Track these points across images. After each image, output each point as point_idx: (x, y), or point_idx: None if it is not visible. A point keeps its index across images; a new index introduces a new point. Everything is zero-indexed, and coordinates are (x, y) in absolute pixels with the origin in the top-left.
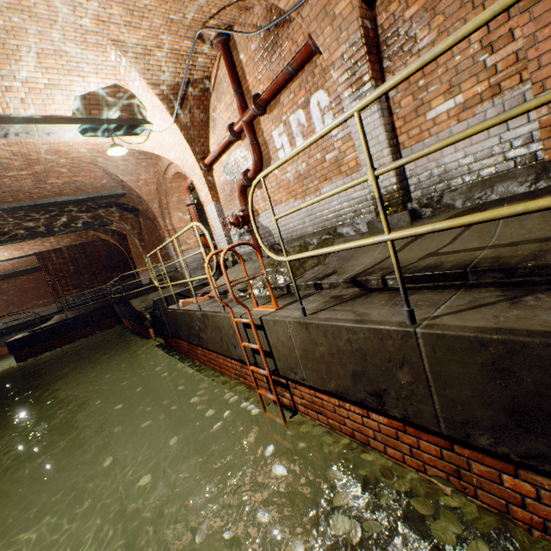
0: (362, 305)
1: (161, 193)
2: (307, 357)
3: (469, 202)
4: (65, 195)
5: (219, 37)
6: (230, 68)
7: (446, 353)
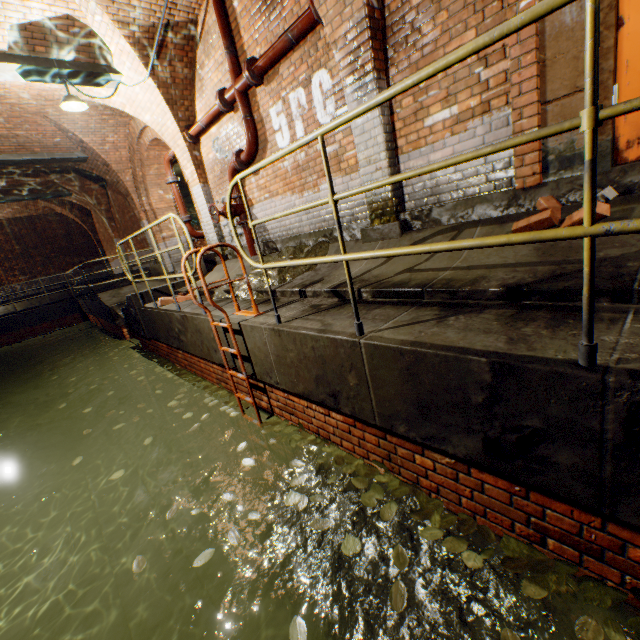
0: (332, 316)
1: (135, 162)
2: (280, 363)
3: (453, 220)
4: (2, 152)
5: None
6: (221, 16)
7: (379, 360)
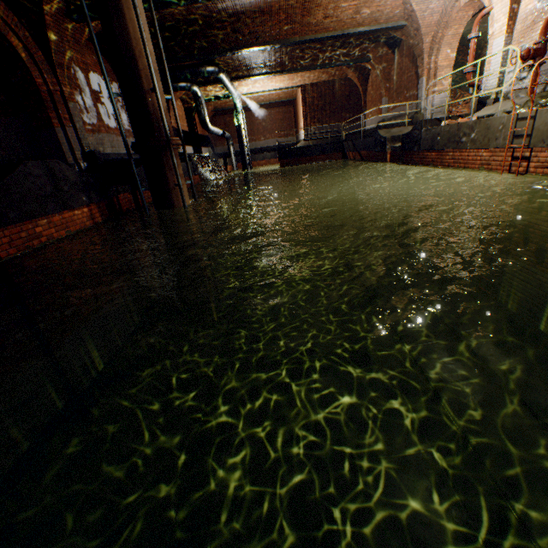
0: None
1: (440, 25)
2: None
3: None
4: (362, 26)
5: None
6: None
7: None
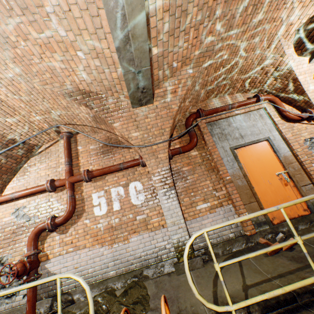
0: None
1: None
2: None
3: (225, 252)
4: None
5: (68, 133)
6: (69, 149)
7: None
